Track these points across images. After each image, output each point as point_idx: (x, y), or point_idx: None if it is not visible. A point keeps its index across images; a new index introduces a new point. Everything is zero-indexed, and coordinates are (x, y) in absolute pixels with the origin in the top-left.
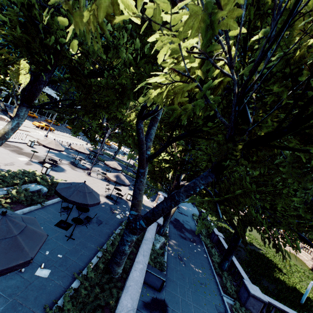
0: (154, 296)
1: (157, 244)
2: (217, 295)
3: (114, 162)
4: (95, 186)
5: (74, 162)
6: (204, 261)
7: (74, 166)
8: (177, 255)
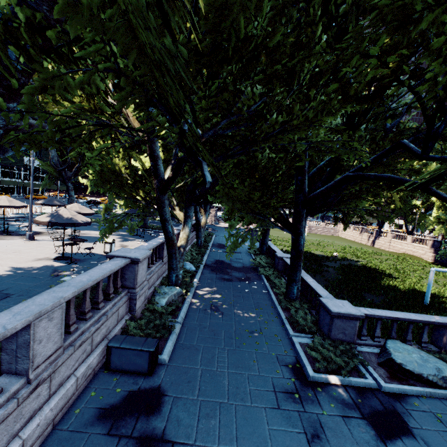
0: (135, 387)
1: (162, 299)
2: (282, 339)
3: (74, 204)
4: (37, 250)
5: (4, 229)
6: (261, 300)
7: (3, 234)
8: (210, 305)
